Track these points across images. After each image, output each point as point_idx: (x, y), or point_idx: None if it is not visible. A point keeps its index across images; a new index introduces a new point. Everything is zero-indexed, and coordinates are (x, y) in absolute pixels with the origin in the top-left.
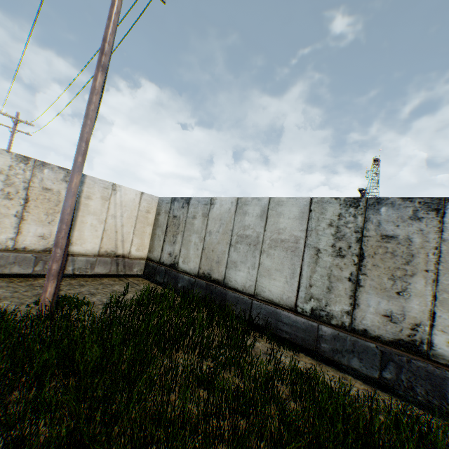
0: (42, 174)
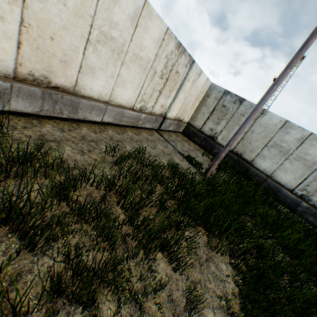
0: (180, 59)
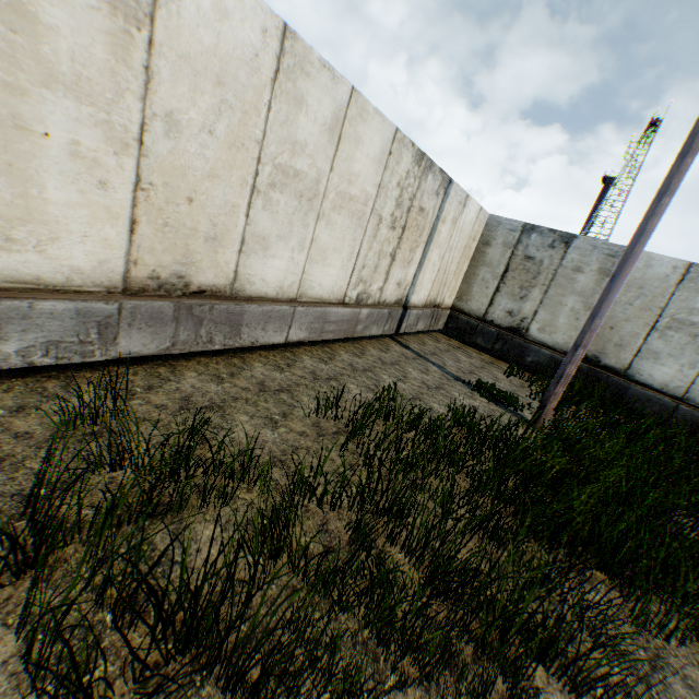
0: (424, 183)
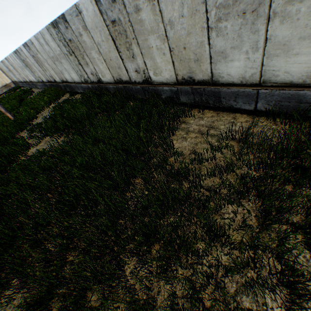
0: None
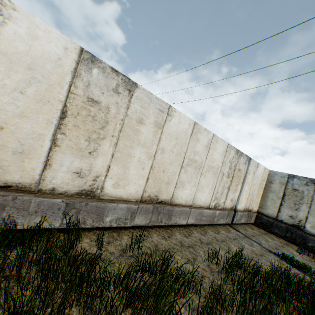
0: (239, 160)
